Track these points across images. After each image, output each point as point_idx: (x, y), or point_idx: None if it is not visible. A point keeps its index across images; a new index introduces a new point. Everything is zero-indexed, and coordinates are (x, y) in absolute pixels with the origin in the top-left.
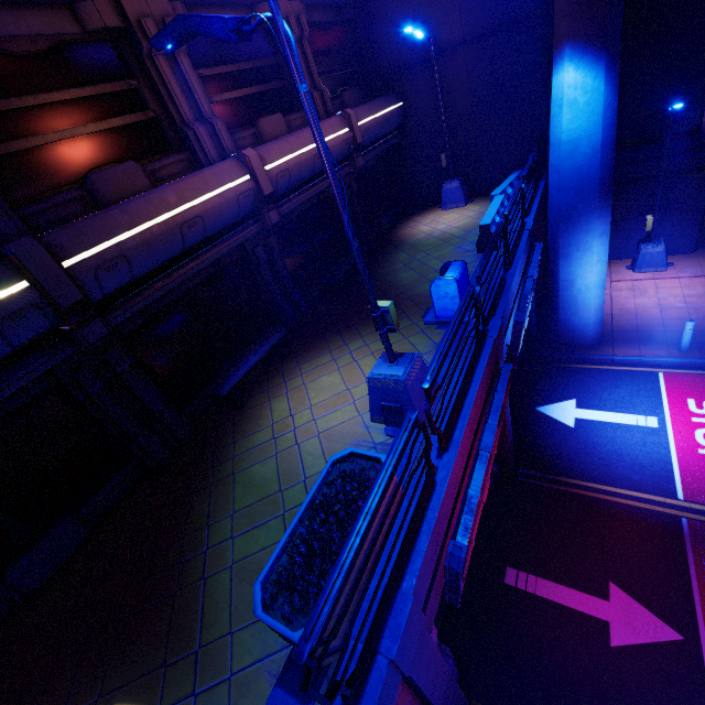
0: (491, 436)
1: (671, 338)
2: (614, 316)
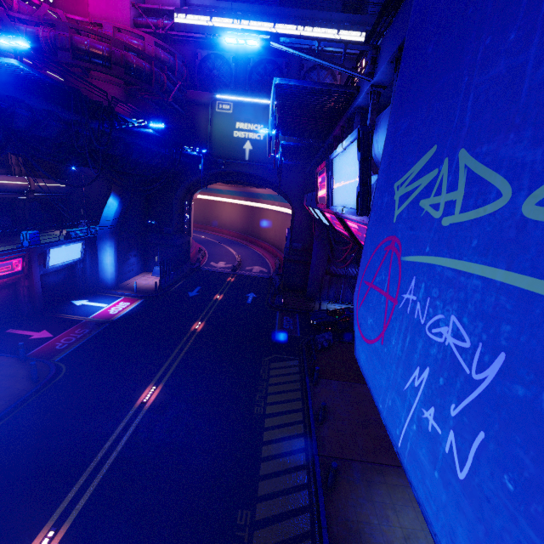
0: None
1: (137, 290)
2: (129, 284)
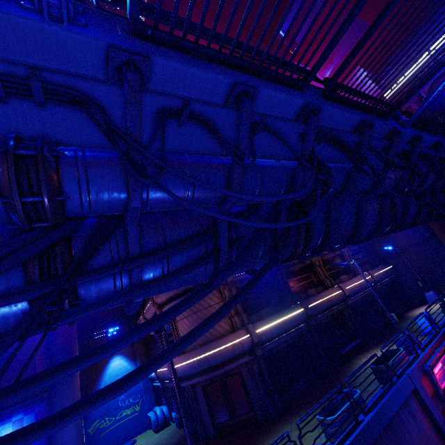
0: (439, 349)
1: None
2: None
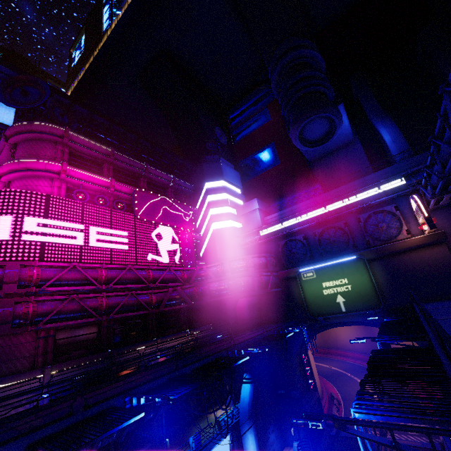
0: None
1: None
2: None
